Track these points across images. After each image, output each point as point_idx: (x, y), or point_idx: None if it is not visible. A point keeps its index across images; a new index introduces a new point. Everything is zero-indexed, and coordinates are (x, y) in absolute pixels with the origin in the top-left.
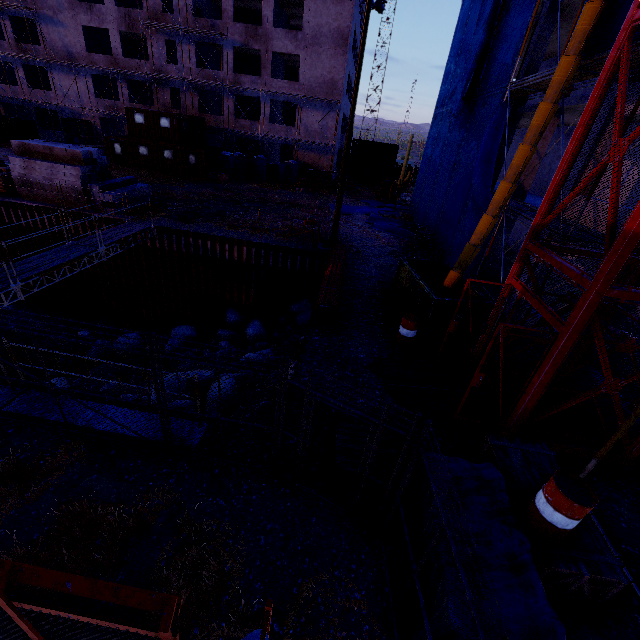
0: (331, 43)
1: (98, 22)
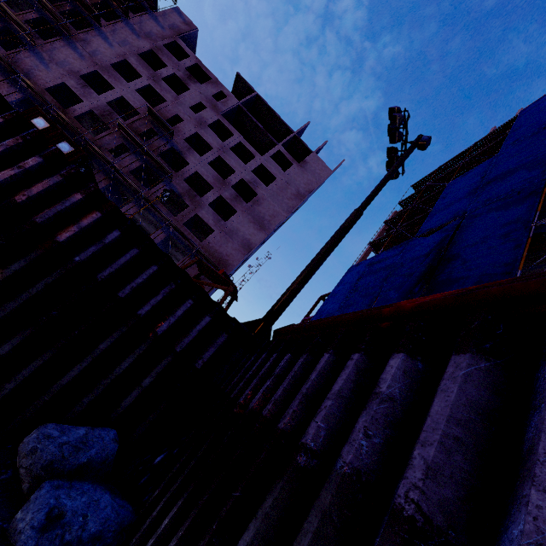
0: (240, 242)
1: (81, 93)
